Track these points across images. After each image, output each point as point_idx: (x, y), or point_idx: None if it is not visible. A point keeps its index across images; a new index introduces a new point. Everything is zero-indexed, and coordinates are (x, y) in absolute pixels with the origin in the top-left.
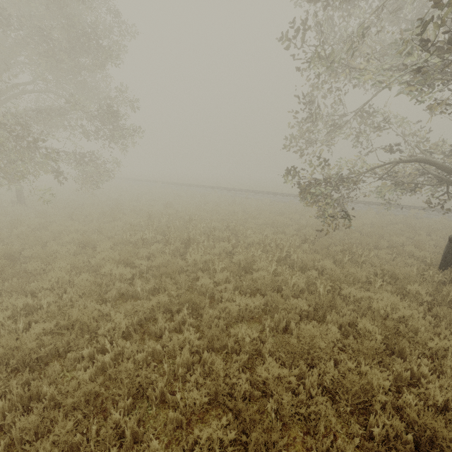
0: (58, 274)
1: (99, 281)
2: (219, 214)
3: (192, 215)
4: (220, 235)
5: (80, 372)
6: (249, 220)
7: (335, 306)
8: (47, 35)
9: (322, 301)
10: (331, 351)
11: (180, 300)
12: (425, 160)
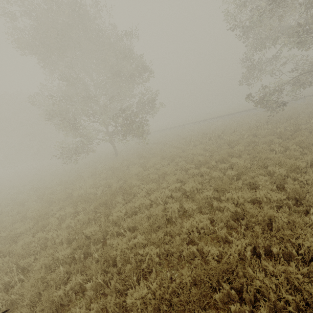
0: (197, 151)
1: (216, 147)
2: (207, 131)
3: (200, 133)
4: (227, 132)
5: (244, 156)
6: (228, 127)
7: (301, 129)
8: (132, 75)
9: (295, 130)
10: (309, 135)
11: (247, 143)
12: (312, 70)
